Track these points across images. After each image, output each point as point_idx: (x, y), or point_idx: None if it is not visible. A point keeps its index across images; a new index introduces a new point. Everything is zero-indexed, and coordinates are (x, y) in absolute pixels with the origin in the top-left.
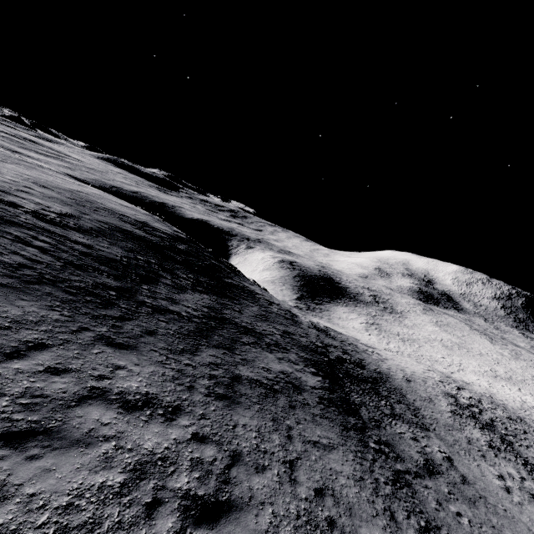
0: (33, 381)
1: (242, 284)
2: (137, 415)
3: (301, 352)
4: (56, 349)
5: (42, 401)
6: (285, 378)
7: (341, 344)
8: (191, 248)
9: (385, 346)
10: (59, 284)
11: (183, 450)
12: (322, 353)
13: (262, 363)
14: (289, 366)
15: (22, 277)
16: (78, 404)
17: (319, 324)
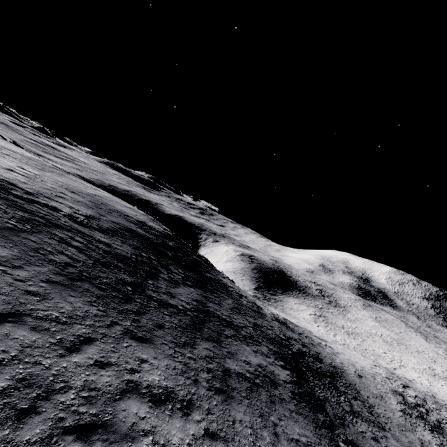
0: (88, 374)
1: (217, 278)
2: (162, 409)
3: (270, 345)
4: (99, 342)
5: (97, 394)
6: (262, 371)
7: (299, 336)
8: (177, 244)
9: (333, 338)
10: (93, 280)
11: (200, 446)
12: (286, 346)
13: (243, 356)
14: (263, 359)
15: (69, 275)
16: (121, 397)
17: (279, 315)
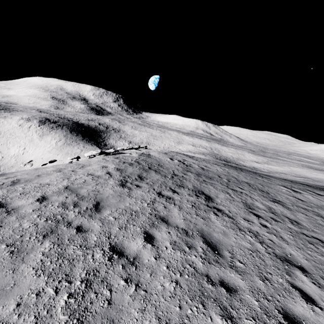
0: None
1: None
2: None
3: None
4: None
5: None
6: None
7: None
8: None
9: None
10: None
11: None
12: None
13: None
14: None
15: None
16: None
17: None
